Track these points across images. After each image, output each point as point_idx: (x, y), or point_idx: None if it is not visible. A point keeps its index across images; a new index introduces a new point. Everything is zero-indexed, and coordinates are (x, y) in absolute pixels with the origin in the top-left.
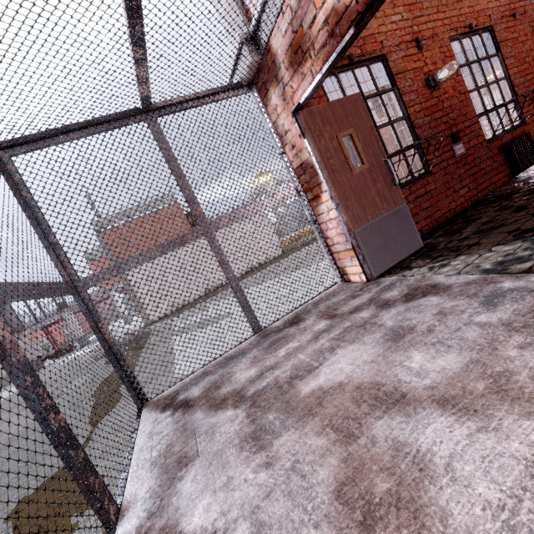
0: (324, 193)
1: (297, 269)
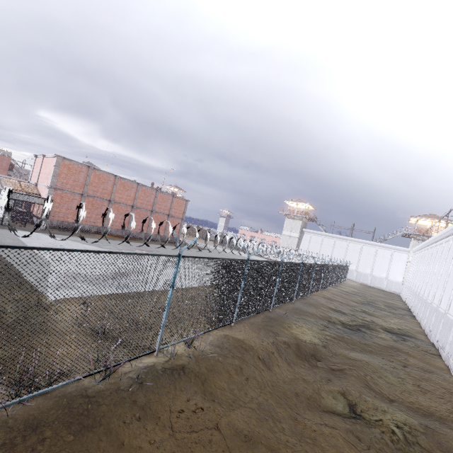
0: None
1: None
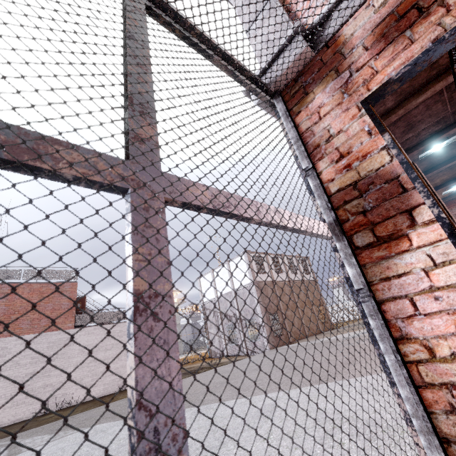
0: (421, 226)
1: (190, 405)
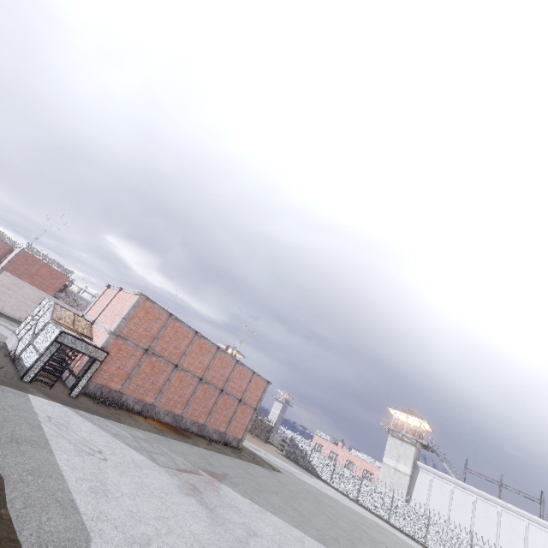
0: None
1: None
